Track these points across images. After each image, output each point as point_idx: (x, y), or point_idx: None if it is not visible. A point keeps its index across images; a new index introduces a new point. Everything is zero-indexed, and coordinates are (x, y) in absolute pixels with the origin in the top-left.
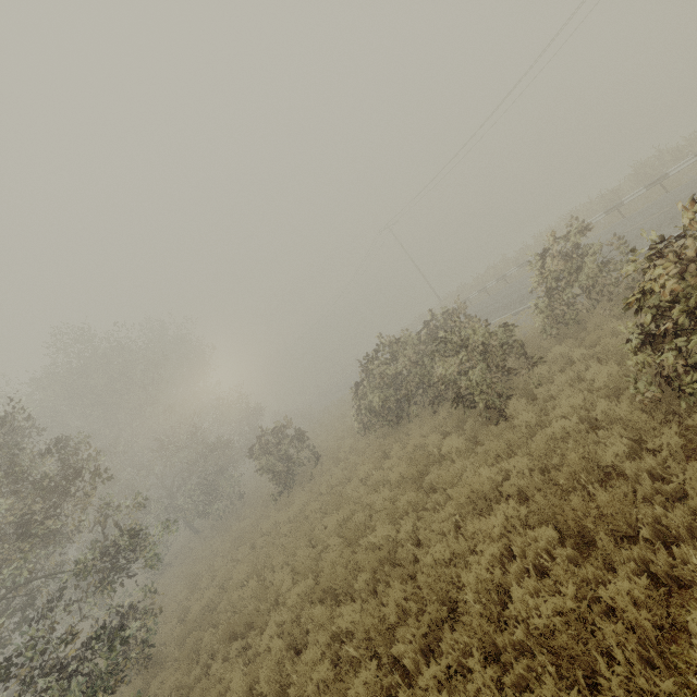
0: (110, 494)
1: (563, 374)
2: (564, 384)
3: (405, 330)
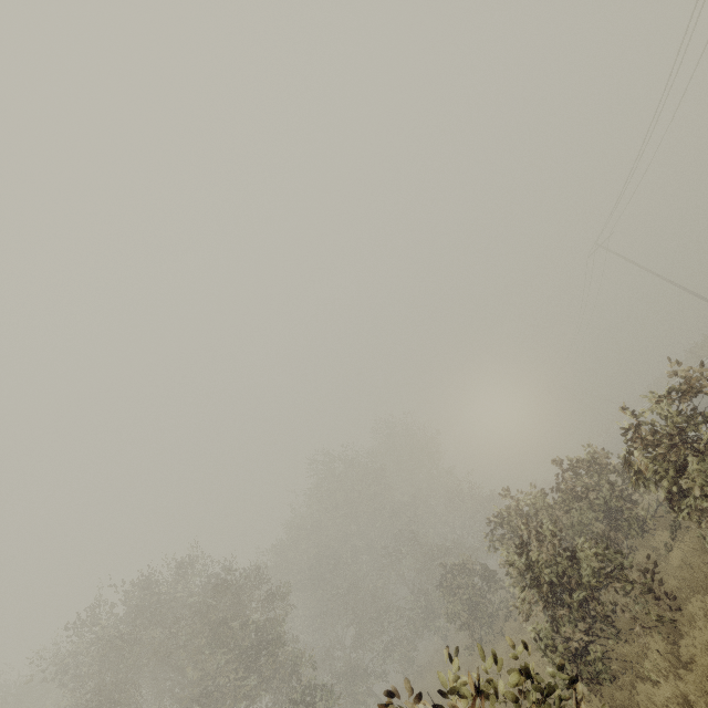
0: (297, 650)
1: (666, 685)
2: (678, 704)
3: (531, 486)
